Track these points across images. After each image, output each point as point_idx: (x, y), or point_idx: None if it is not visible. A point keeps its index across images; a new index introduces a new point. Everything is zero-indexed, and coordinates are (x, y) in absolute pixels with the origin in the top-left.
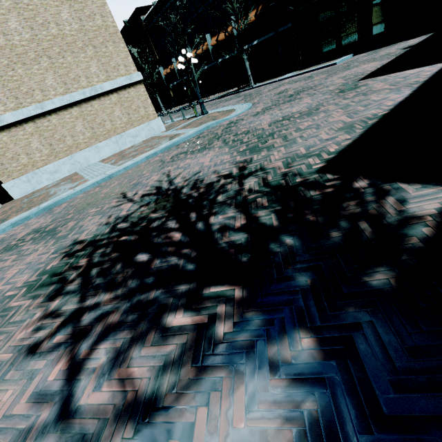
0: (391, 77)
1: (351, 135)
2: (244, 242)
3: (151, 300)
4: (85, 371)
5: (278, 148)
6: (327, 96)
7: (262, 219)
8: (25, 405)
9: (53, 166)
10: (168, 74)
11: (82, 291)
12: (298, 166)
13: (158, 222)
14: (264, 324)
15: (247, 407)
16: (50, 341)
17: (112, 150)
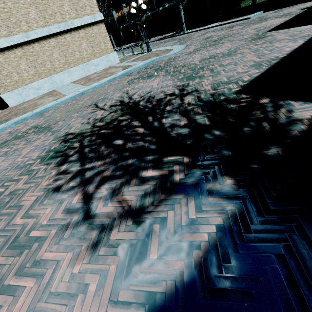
0: (290, 31)
1: (259, 70)
2: (187, 133)
3: (130, 164)
4: (95, 198)
5: (207, 77)
6: (242, 42)
7: (198, 121)
8: (61, 214)
9: (37, 83)
10: (119, 17)
11: (81, 160)
12: (221, 89)
13: (125, 122)
14: (203, 174)
15: (196, 209)
16: (67, 185)
17: (80, 74)
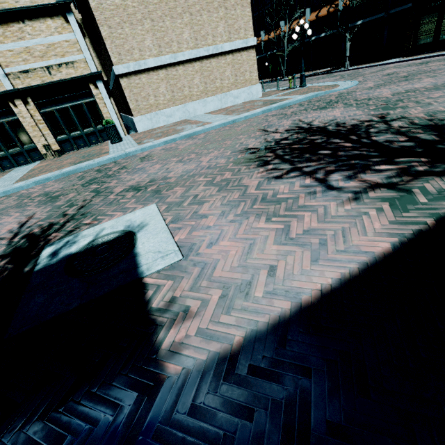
0: None
1: None
2: (414, 145)
3: (353, 163)
4: (330, 180)
5: (414, 107)
6: None
7: (422, 137)
8: (300, 188)
9: (170, 110)
10: None
11: (287, 163)
12: (442, 116)
13: (320, 140)
14: None
15: None
16: (287, 175)
17: (216, 106)
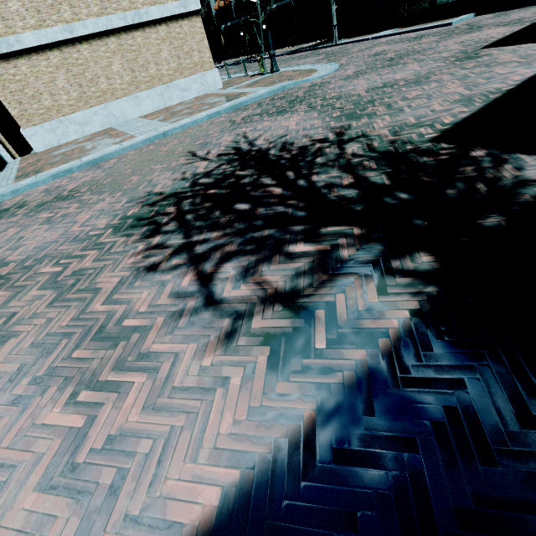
0: (522, 48)
1: (469, 108)
2: (356, 196)
3: (266, 236)
4: (218, 279)
5: (382, 116)
6: (439, 64)
7: (372, 179)
8: (168, 299)
9: (83, 115)
10: (221, 9)
11: (183, 230)
12: (407, 135)
13: (249, 178)
14: (386, 249)
15: (378, 292)
16: (167, 264)
17: (156, 104)
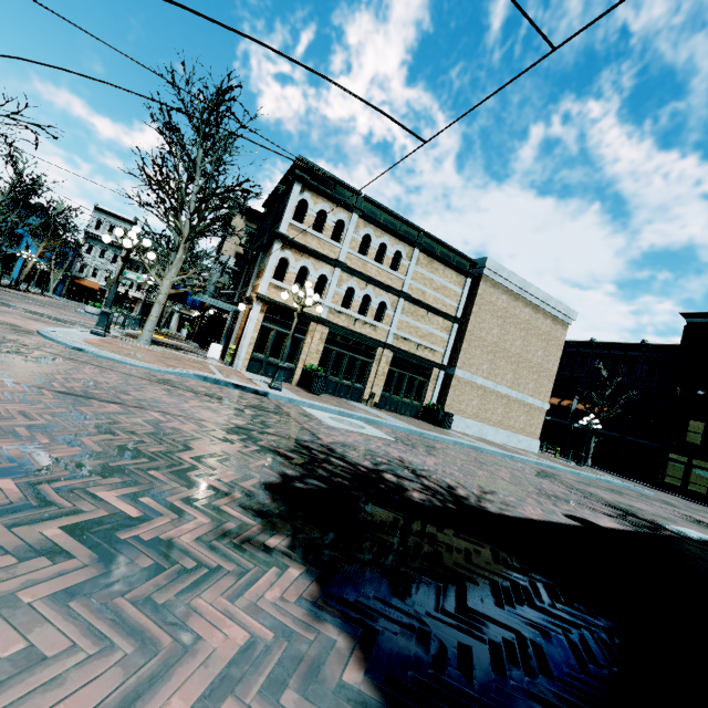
0: None
1: None
2: None
3: None
4: None
5: None
6: None
7: None
8: None
9: (471, 422)
10: None
11: None
12: None
13: None
14: None
15: None
16: None
17: (502, 439)
